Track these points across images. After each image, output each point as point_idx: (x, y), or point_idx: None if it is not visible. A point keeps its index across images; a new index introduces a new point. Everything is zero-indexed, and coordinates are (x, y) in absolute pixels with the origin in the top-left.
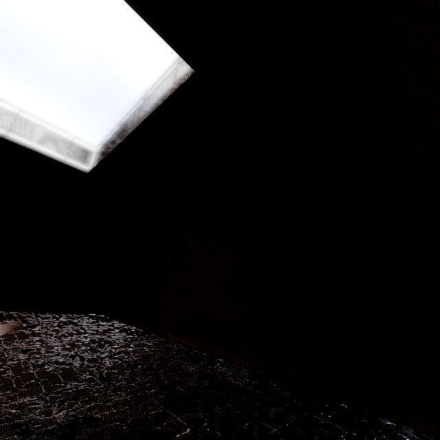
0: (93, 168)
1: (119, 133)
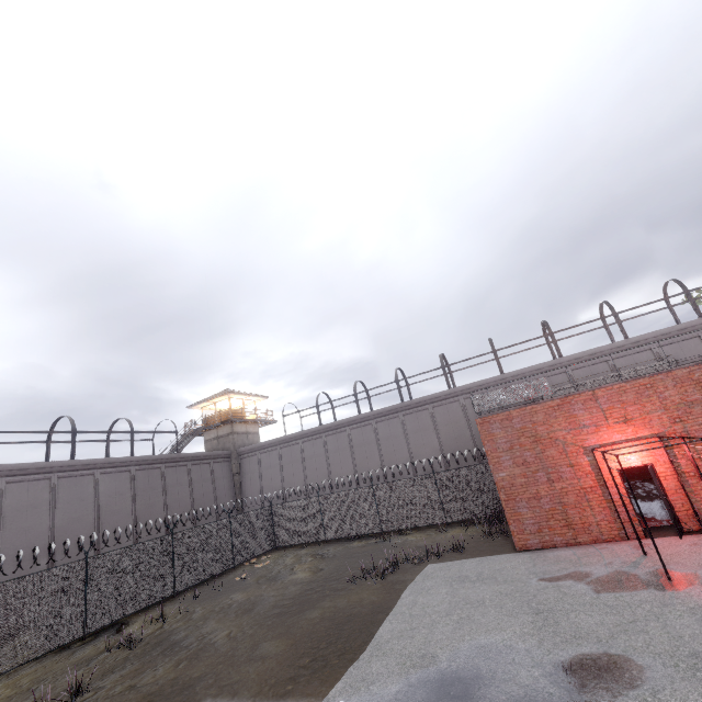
0: None
1: None
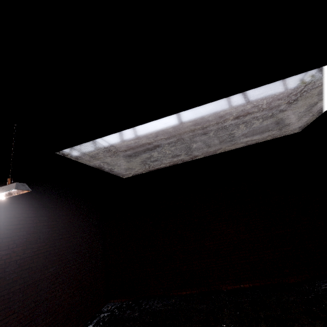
0: (138, 174)
1: (181, 147)
